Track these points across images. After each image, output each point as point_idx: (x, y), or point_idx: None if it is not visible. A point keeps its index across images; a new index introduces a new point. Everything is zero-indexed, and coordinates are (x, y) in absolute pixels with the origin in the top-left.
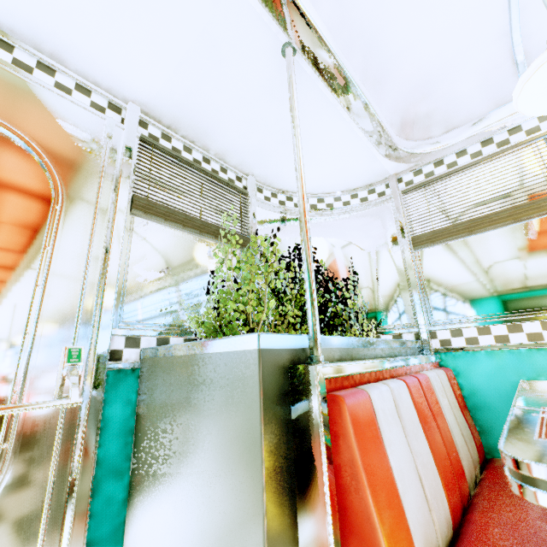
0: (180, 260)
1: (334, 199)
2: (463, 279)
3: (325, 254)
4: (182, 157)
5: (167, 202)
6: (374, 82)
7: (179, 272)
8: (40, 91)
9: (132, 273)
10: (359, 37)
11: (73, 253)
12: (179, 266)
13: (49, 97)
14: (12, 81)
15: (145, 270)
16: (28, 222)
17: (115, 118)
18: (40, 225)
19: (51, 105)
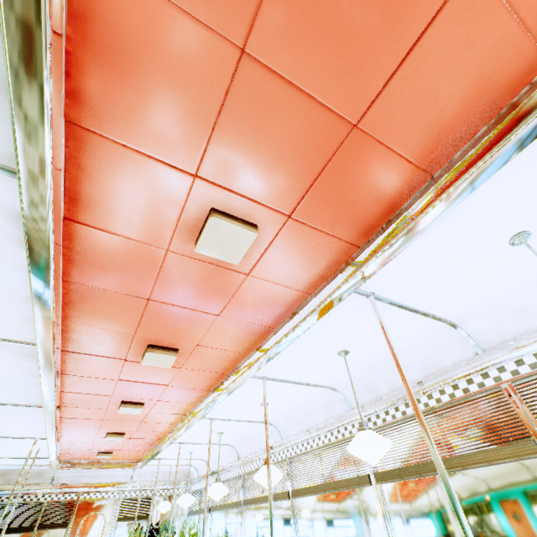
0: (128, 529)
1: (182, 489)
2: (192, 529)
3: (176, 512)
4: (132, 498)
5: (127, 512)
6: (169, 475)
7: (127, 532)
8: (105, 500)
9: (116, 536)
10: (160, 473)
11: (105, 536)
12: (127, 531)
13: (106, 500)
14: (101, 502)
15: (119, 535)
16: (99, 531)
17: (118, 496)
18: (101, 531)
19: (106, 502)
